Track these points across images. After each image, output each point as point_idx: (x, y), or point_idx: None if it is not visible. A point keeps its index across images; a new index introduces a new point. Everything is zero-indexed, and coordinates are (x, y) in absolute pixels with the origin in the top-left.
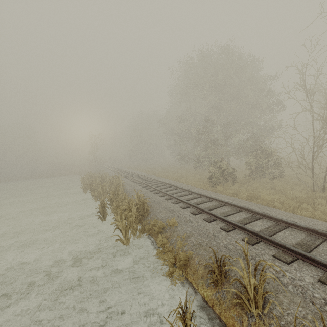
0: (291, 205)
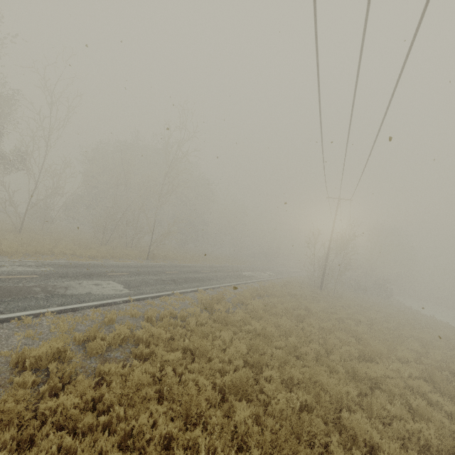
0: None
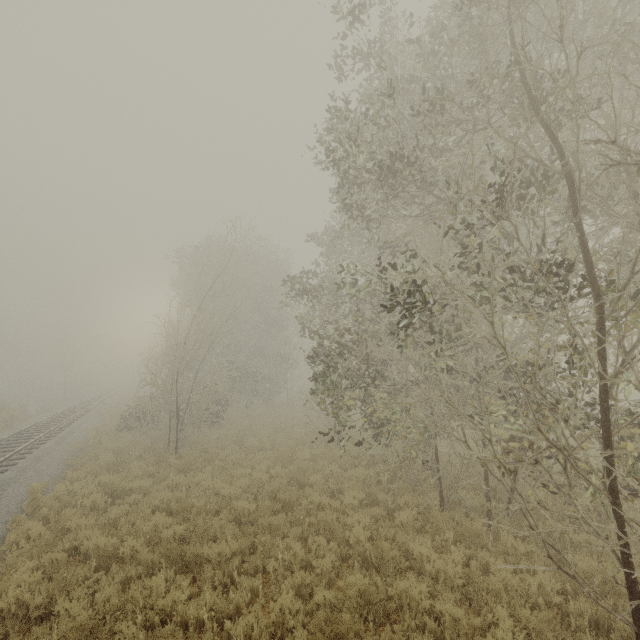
0: (90, 454)
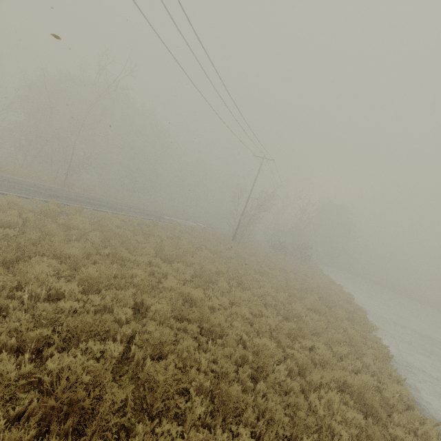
0: None
